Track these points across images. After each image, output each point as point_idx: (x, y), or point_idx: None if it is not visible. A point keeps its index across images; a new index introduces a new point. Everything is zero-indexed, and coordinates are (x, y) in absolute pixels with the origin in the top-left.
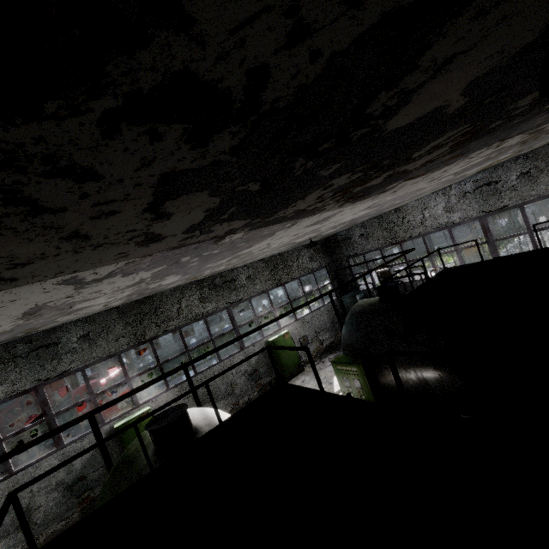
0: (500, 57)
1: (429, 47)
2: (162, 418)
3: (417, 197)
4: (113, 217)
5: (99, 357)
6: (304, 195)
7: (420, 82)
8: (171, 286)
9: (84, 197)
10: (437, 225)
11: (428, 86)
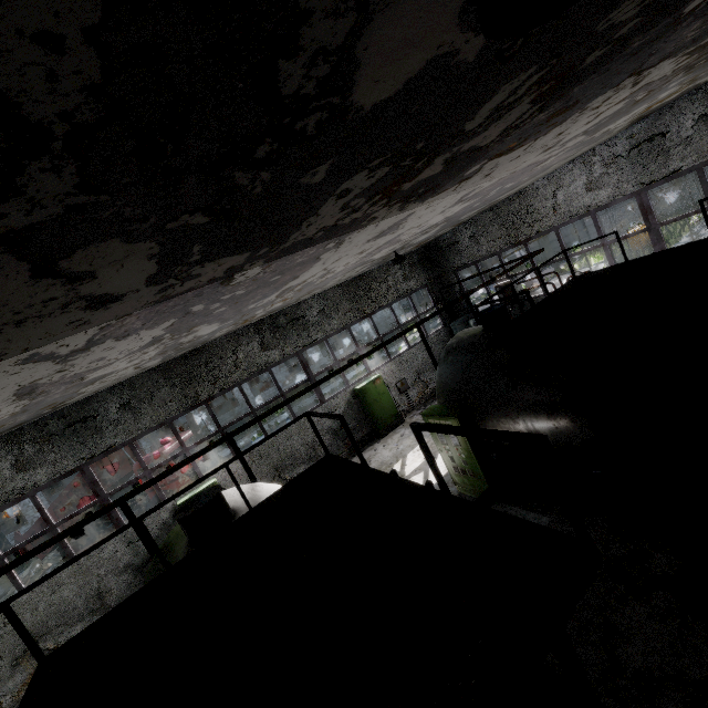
0: None
1: None
2: (192, 504)
3: (543, 173)
4: None
5: (146, 427)
6: (309, 210)
7: (347, 32)
8: (217, 334)
9: None
10: (576, 211)
11: (371, 33)
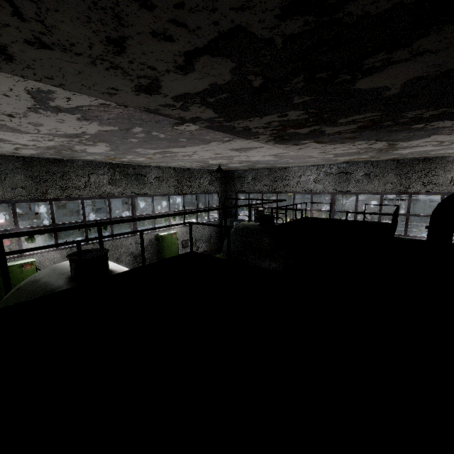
0: (436, 69)
1: (427, 35)
2: (84, 253)
3: (301, 164)
4: (163, 43)
5: None
6: (266, 113)
7: (400, 59)
8: (88, 157)
9: (177, 7)
10: (306, 189)
11: (399, 65)
